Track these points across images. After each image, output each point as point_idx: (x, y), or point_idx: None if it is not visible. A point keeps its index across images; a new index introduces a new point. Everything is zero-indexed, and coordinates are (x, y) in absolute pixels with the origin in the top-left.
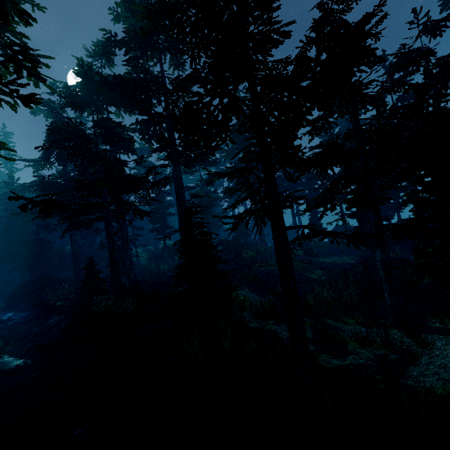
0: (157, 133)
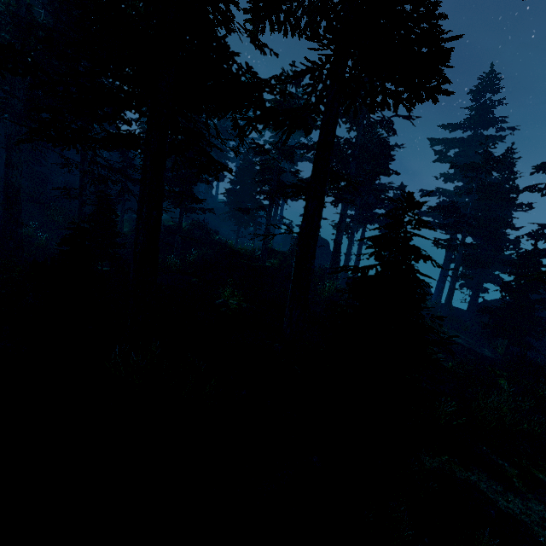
0: (290, 6)
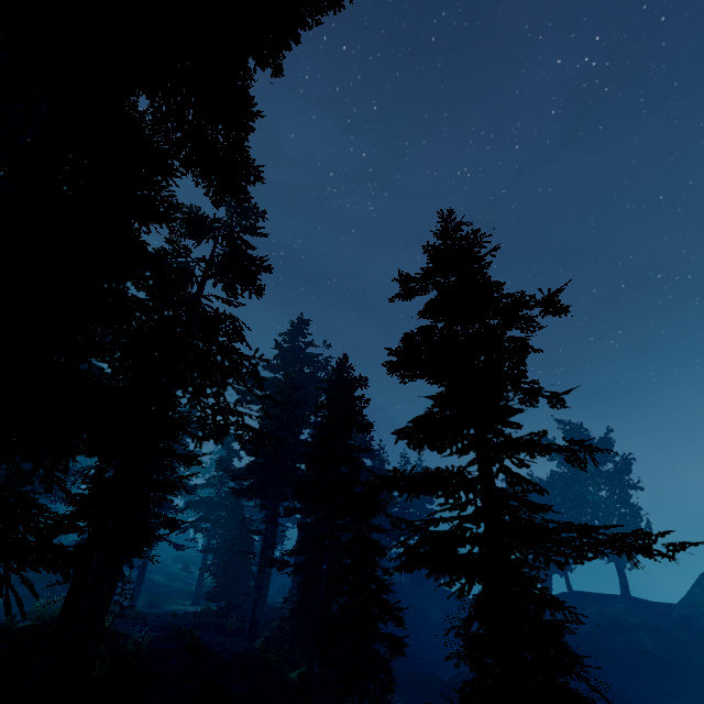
0: None
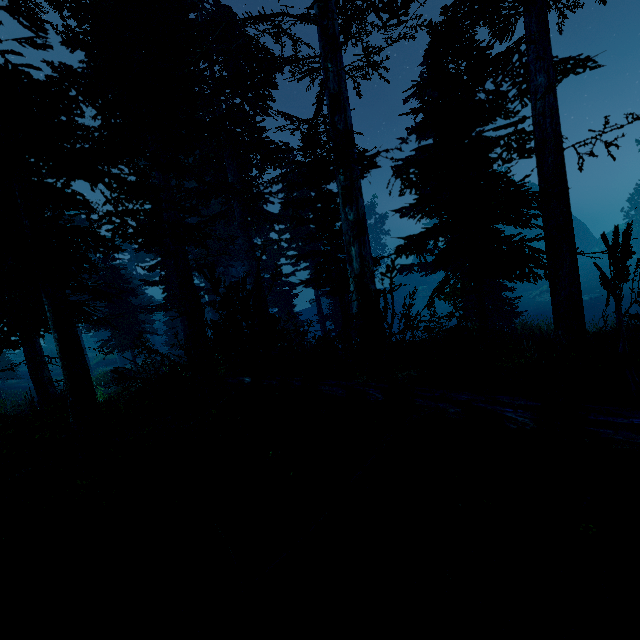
0: None
